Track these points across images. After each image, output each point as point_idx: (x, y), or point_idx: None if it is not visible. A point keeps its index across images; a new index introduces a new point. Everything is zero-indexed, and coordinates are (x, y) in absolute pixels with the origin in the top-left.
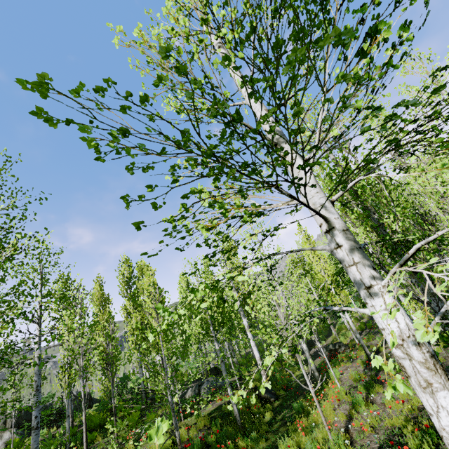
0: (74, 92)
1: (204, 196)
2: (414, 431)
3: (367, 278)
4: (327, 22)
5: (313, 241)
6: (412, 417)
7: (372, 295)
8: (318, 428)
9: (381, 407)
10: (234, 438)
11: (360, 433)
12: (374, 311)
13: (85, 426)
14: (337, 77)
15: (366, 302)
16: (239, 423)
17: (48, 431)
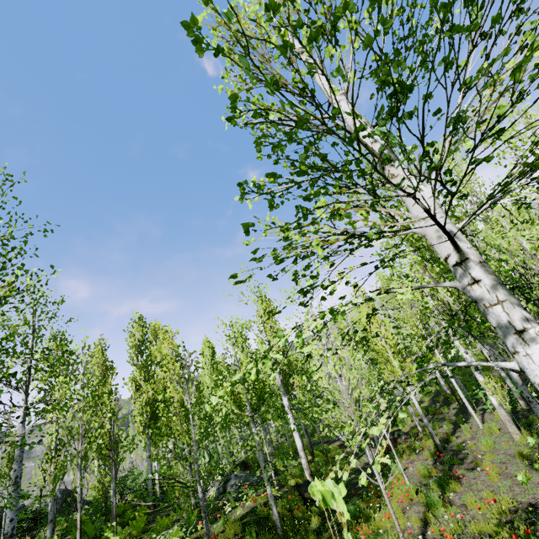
0: (225, 16)
1: (320, 205)
2: (511, 538)
3: (518, 320)
4: (480, 6)
5: (373, 304)
6: (504, 522)
7: (527, 340)
8: (386, 536)
9: (461, 509)
10: None
11: None
12: (529, 361)
13: (79, 533)
14: (531, 47)
15: (516, 350)
16: (280, 531)
17: None
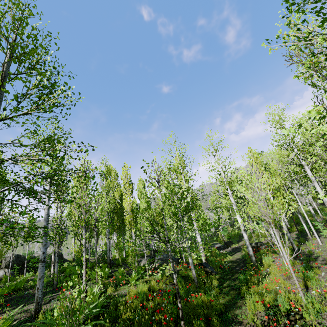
0: None
1: None
2: None
3: None
4: None
5: (260, 161)
6: None
7: None
8: None
9: None
10: (197, 293)
11: (326, 297)
12: None
13: (85, 265)
14: None
15: None
16: (196, 284)
17: (32, 274)
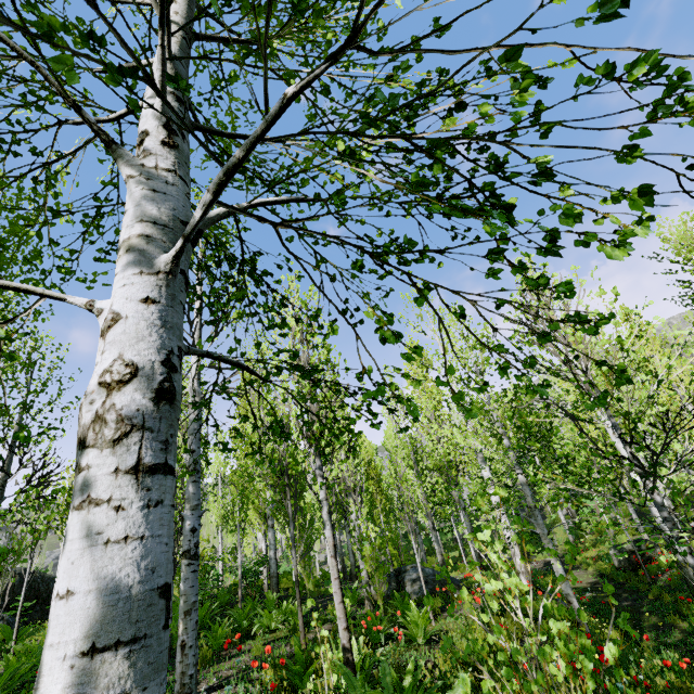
0: None
1: None
2: None
3: None
4: None
5: (653, 338)
6: None
7: None
8: None
9: None
10: (625, 663)
11: None
12: None
13: (336, 565)
14: None
15: None
16: None
17: None
